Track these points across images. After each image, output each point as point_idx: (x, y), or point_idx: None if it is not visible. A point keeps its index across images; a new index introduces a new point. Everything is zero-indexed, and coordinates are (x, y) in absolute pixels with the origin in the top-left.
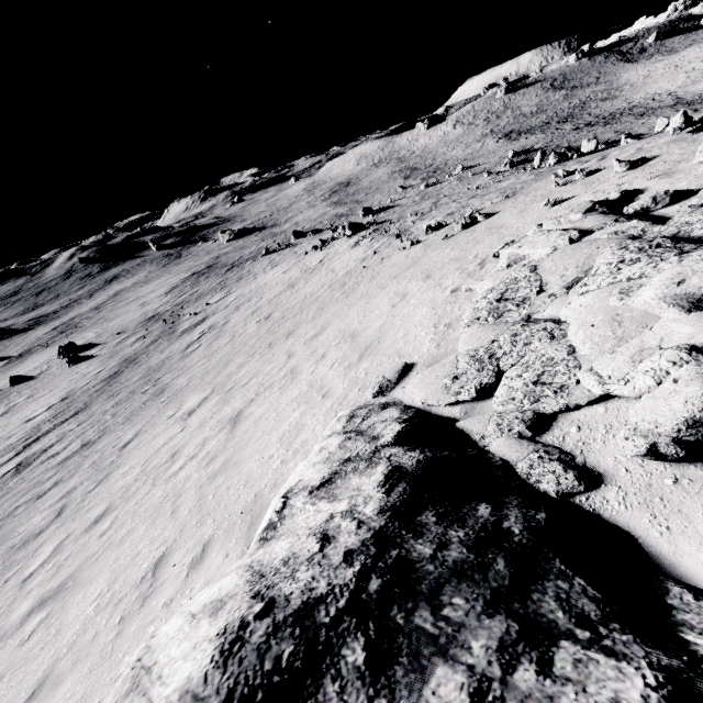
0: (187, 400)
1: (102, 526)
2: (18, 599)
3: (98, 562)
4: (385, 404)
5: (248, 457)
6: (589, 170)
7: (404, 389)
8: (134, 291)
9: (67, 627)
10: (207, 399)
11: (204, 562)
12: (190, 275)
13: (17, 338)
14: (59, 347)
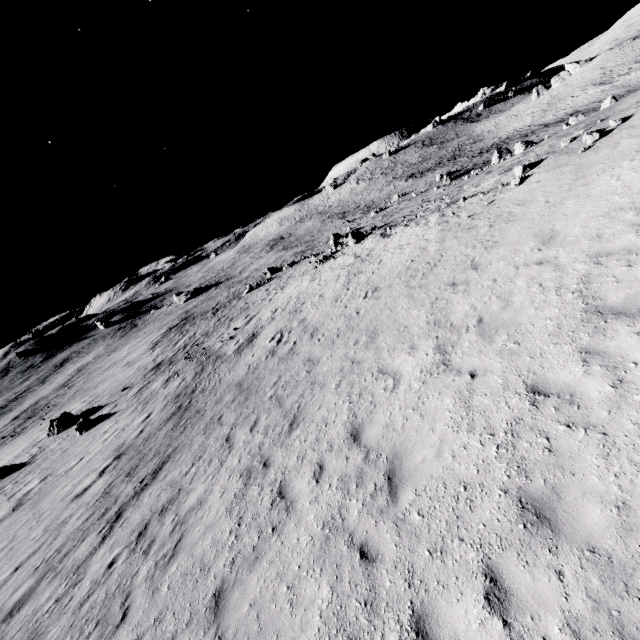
0: (393, 365)
1: (585, 519)
2: None
3: None
4: None
5: None
6: None
7: None
8: (104, 360)
9: None
10: (446, 344)
11: None
12: (167, 330)
13: None
14: (51, 422)
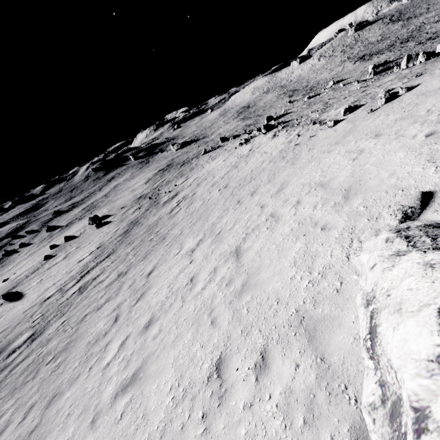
0: (185, 242)
1: (152, 331)
2: (103, 383)
3: (160, 360)
4: (429, 226)
5: (267, 279)
6: None
7: (439, 212)
8: (125, 184)
9: (152, 414)
10: (202, 240)
11: (271, 369)
12: (158, 171)
13: (63, 216)
14: (89, 218)
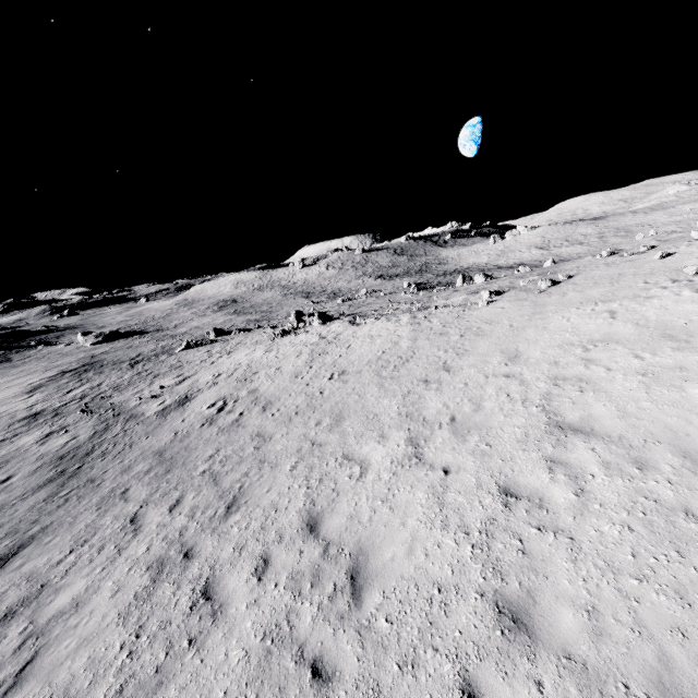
0: (360, 452)
1: (560, 623)
2: None
3: None
4: None
5: None
6: (632, 251)
7: None
8: None
9: None
10: (418, 437)
11: None
12: (58, 373)
13: None
14: None
